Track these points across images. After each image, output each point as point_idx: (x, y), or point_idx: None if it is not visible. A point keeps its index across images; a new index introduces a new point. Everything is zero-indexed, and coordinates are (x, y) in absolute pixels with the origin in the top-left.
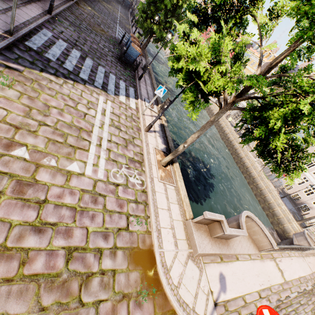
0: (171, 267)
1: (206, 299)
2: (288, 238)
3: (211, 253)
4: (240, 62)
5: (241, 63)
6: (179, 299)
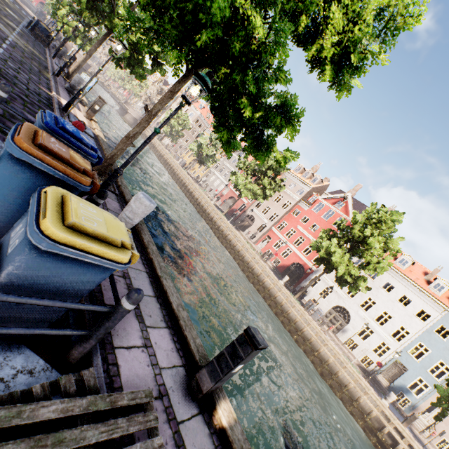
0: None
1: None
2: None
3: None
4: None
5: None
6: None
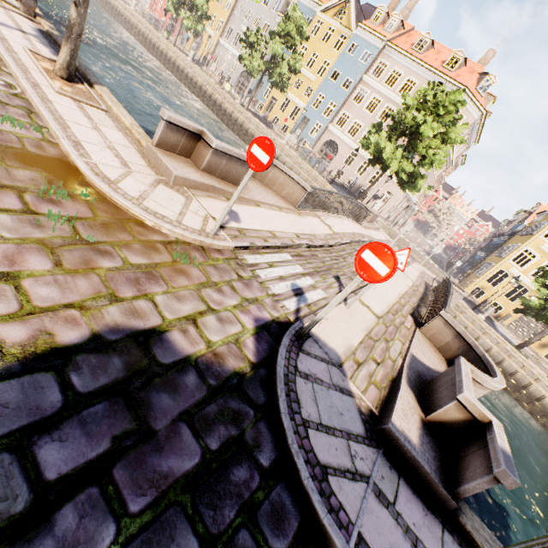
0: (119, 181)
1: (203, 220)
2: None
3: (202, 182)
4: None
5: None
6: (146, 209)
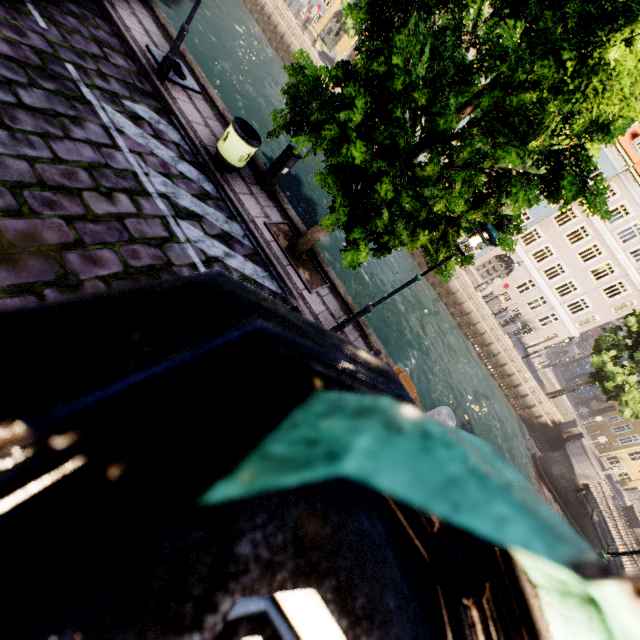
0: None
1: None
2: (537, 424)
3: None
4: None
5: None
6: None
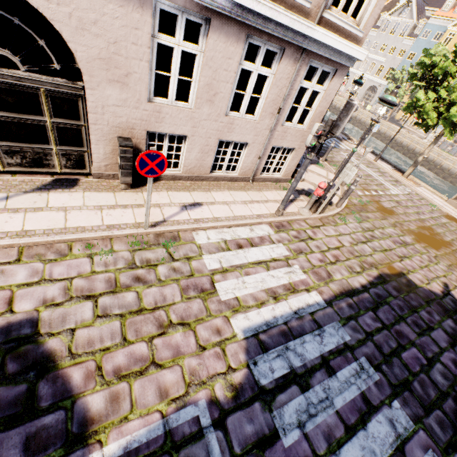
0: None
1: None
2: None
3: None
4: (449, 90)
5: (450, 90)
6: None
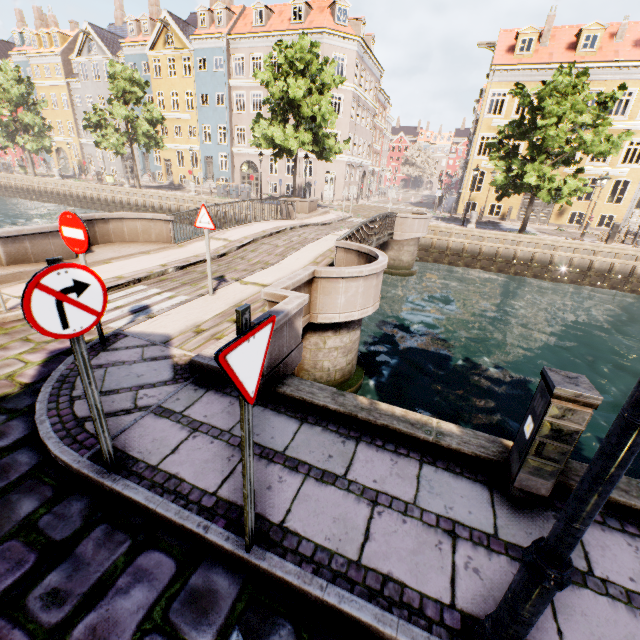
0: None
1: (0, 304)
2: None
3: (3, 274)
4: None
5: None
6: None
